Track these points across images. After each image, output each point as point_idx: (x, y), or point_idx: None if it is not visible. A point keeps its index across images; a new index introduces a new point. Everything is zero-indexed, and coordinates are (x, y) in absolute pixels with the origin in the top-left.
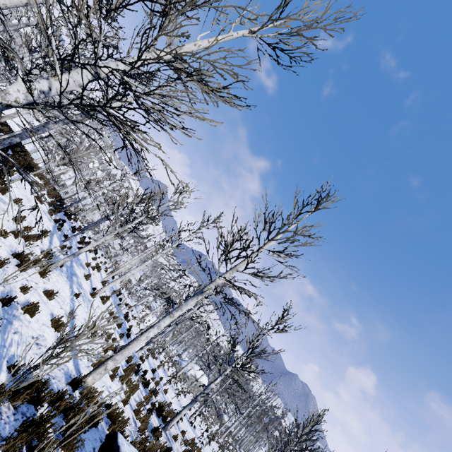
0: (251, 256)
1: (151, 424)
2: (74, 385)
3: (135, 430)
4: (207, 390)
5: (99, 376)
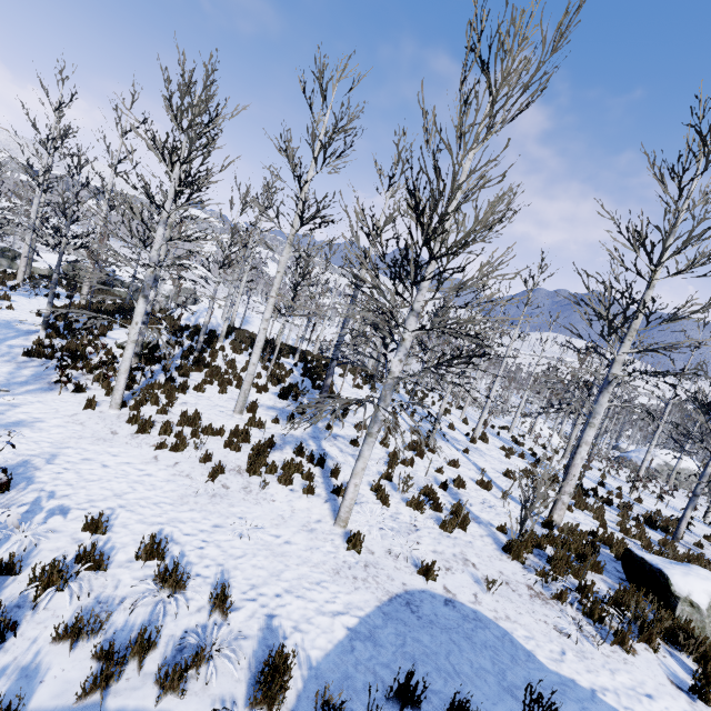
0: (642, 300)
1: (652, 538)
2: (547, 526)
3: (638, 548)
4: (704, 478)
5: (563, 512)
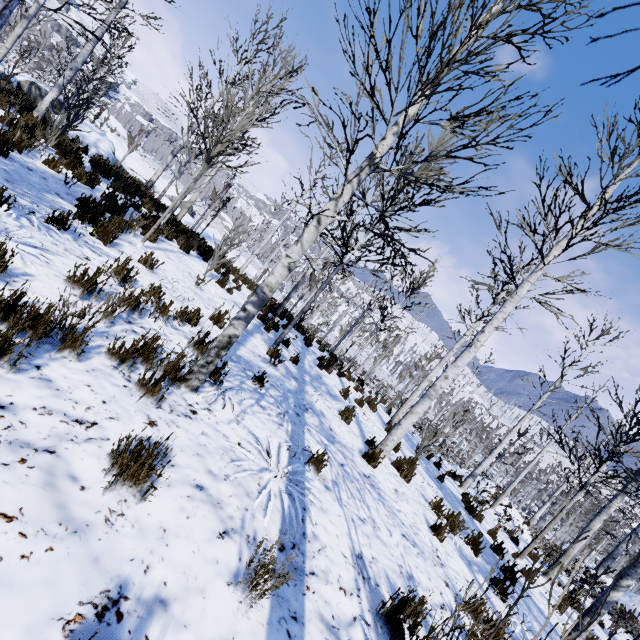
0: None
1: None
2: None
3: None
4: None
5: None
